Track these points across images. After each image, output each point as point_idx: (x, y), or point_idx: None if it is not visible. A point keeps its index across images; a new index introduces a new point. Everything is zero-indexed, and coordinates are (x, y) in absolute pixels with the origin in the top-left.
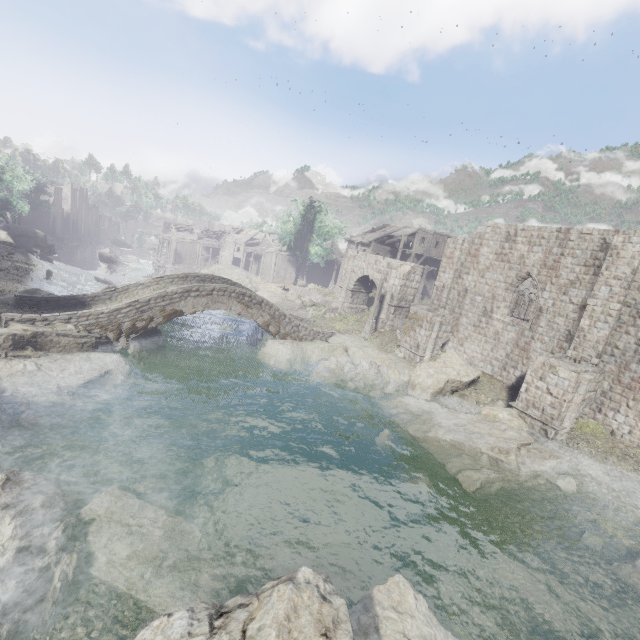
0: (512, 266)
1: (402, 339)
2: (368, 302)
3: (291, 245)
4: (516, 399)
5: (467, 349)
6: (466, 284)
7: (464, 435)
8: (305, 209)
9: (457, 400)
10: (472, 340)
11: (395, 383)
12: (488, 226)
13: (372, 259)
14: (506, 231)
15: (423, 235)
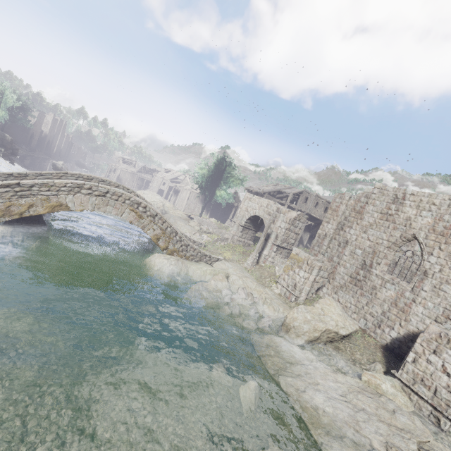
0: (397, 226)
1: (280, 276)
2: (254, 240)
3: (202, 184)
4: (400, 368)
5: (341, 298)
6: (347, 236)
7: (347, 414)
8: (219, 160)
9: (331, 353)
10: (347, 290)
11: (269, 321)
12: (376, 187)
13: (264, 202)
14: (394, 193)
15: (307, 195)
